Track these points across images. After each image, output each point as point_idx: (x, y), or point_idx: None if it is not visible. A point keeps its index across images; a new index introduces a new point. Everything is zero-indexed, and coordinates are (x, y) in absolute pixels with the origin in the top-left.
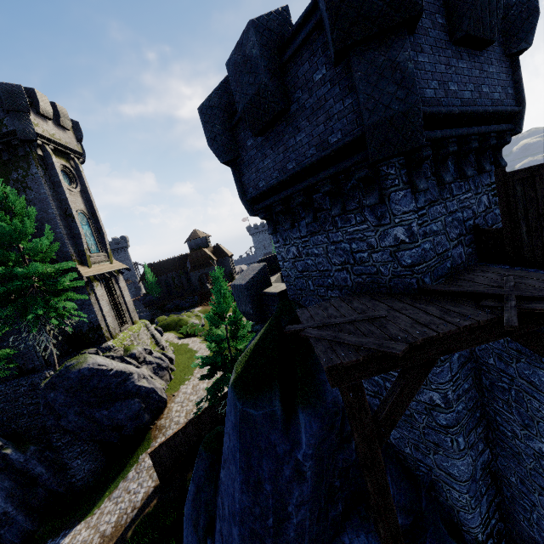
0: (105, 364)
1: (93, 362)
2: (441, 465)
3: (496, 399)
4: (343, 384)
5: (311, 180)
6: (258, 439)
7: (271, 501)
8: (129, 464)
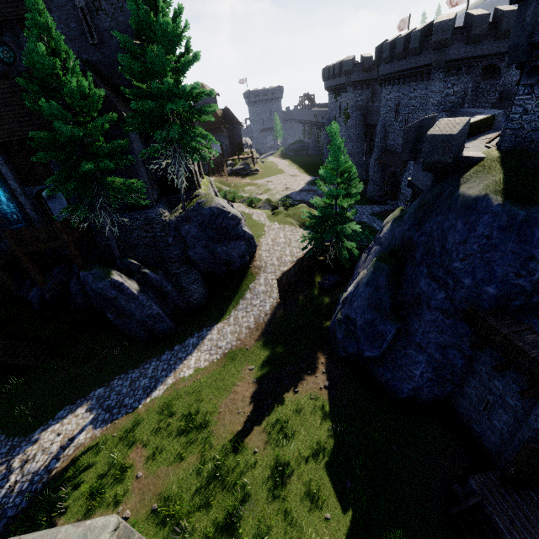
0: (225, 206)
1: (218, 203)
2: None
3: None
4: None
5: None
6: None
7: None
8: (241, 290)
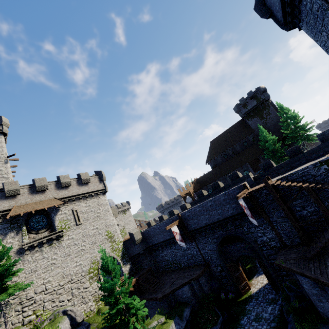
0: None
1: None
2: None
3: None
4: None
5: None
6: None
7: None
8: None
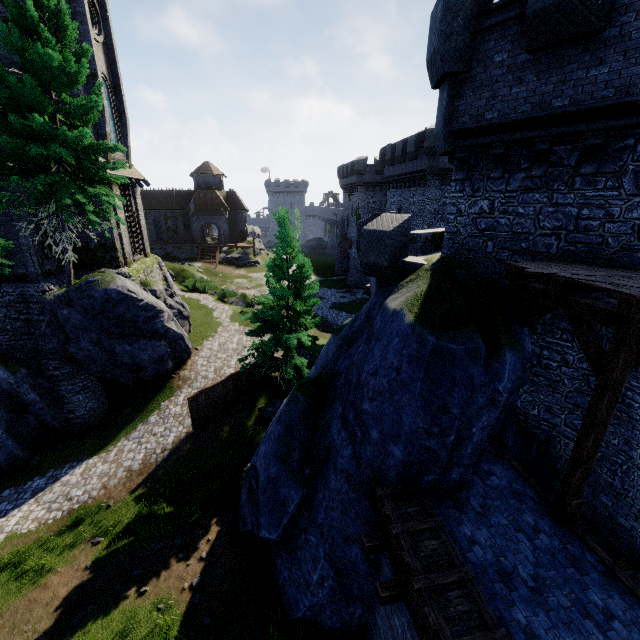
0: (135, 291)
1: (123, 285)
2: (571, 423)
3: (638, 377)
4: (639, 315)
5: (580, 127)
6: (453, 371)
7: (457, 423)
8: (147, 409)
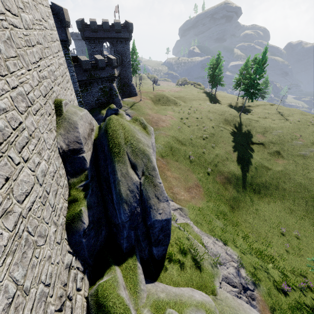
0: None
1: None
2: None
3: None
4: None
5: None
6: None
7: None
8: None
